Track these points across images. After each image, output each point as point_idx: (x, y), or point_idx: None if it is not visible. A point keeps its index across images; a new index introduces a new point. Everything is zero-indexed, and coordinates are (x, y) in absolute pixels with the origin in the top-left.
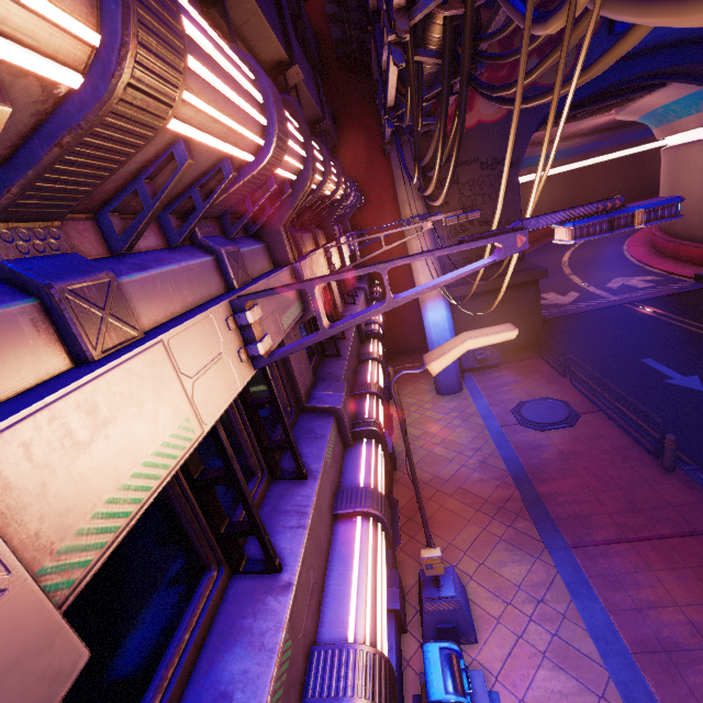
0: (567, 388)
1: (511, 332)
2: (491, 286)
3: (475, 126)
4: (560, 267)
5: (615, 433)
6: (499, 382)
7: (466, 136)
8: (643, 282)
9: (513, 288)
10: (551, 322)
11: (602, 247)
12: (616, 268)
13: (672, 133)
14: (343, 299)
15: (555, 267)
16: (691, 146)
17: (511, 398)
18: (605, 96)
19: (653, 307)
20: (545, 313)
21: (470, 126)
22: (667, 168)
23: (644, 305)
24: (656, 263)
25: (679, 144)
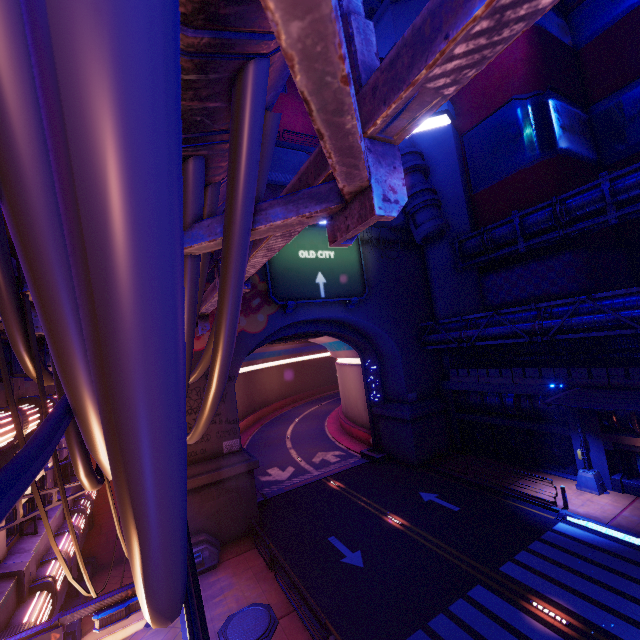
0: (272, 585)
1: (140, 621)
2: (213, 478)
3: (202, 350)
4: (285, 440)
5: (303, 638)
6: (214, 590)
7: (195, 356)
8: (334, 457)
9: (233, 478)
10: (271, 501)
11: (313, 422)
12: (320, 443)
13: (337, 356)
14: (19, 530)
15: (281, 440)
16: (346, 366)
17: (221, 611)
18: (293, 336)
19: (338, 481)
20: (268, 491)
21: (198, 349)
22: (339, 375)
23: (333, 480)
24: (342, 439)
25: (341, 363)
